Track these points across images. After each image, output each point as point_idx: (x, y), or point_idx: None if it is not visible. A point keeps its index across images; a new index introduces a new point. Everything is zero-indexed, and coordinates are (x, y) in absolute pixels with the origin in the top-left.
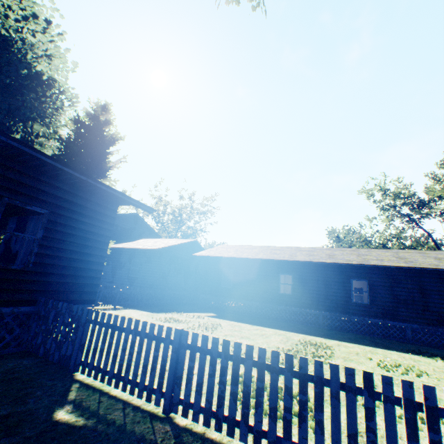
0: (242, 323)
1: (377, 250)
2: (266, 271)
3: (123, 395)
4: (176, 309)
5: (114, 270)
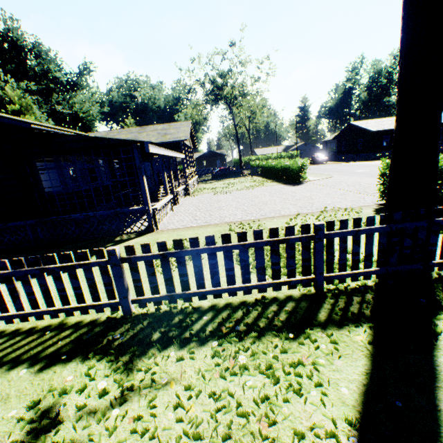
0: None
1: None
2: None
3: None
4: None
5: None
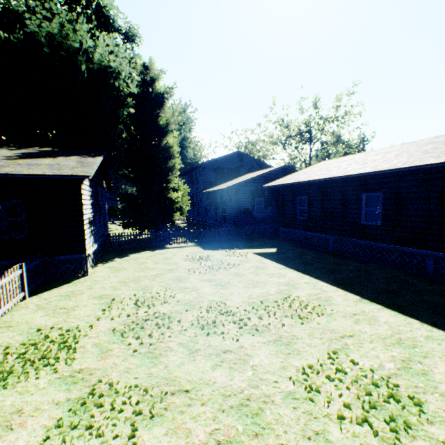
0: (276, 264)
1: None
2: (343, 194)
3: (2, 320)
4: (237, 245)
5: (215, 211)
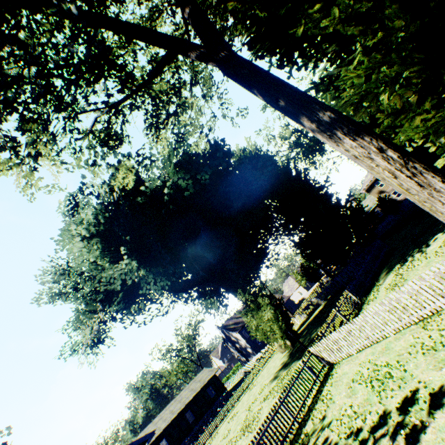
0: None
1: (182, 391)
2: None
3: None
4: None
5: None
